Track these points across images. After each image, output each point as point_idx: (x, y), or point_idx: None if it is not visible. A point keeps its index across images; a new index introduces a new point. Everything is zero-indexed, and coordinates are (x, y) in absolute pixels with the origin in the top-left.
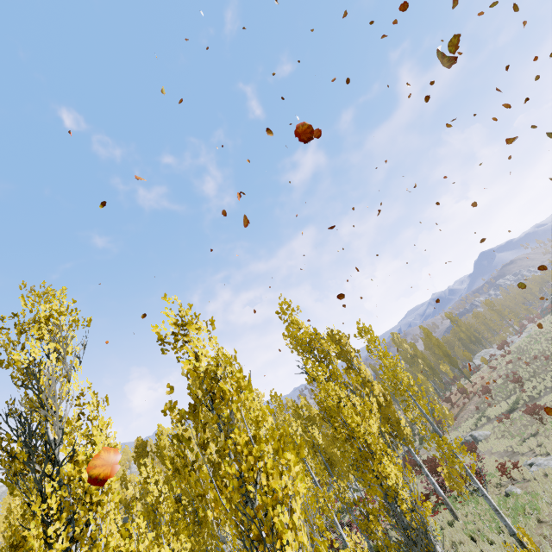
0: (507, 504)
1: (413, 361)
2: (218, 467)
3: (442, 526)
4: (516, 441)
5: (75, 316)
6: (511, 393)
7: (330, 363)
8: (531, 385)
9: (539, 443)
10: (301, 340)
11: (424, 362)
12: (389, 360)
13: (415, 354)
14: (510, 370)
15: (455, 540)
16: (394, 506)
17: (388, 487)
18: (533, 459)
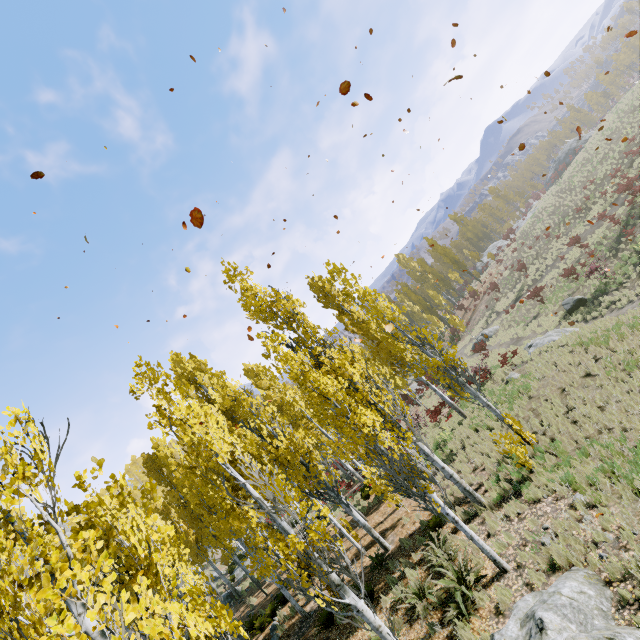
0: (505, 392)
1: (423, 278)
2: None
3: (454, 427)
4: (520, 327)
5: None
6: (517, 282)
7: (300, 323)
8: (534, 269)
9: (540, 323)
10: (259, 308)
11: (434, 276)
12: (367, 298)
13: (424, 270)
14: (515, 259)
15: (463, 436)
16: (375, 449)
17: (368, 434)
18: (532, 341)
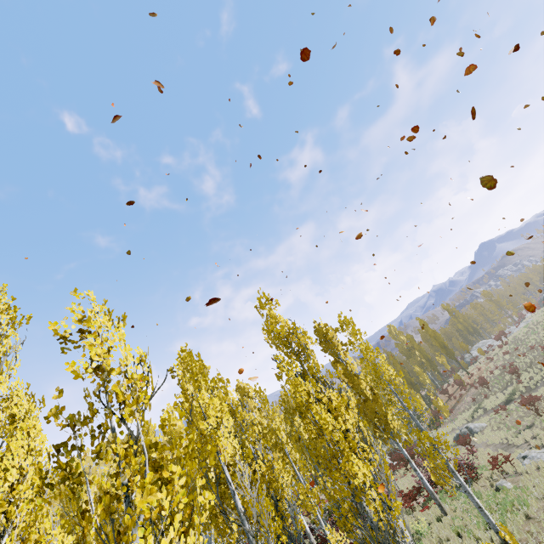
0: (496, 500)
1: (410, 353)
2: (116, 477)
3: (430, 521)
4: (511, 433)
5: (13, 314)
6: (508, 384)
7: (308, 357)
8: (528, 376)
9: (534, 435)
10: (278, 334)
11: (421, 354)
12: (370, 354)
13: (412, 346)
14: (507, 361)
15: (442, 536)
16: (361, 507)
17: (356, 487)
18: (527, 451)
